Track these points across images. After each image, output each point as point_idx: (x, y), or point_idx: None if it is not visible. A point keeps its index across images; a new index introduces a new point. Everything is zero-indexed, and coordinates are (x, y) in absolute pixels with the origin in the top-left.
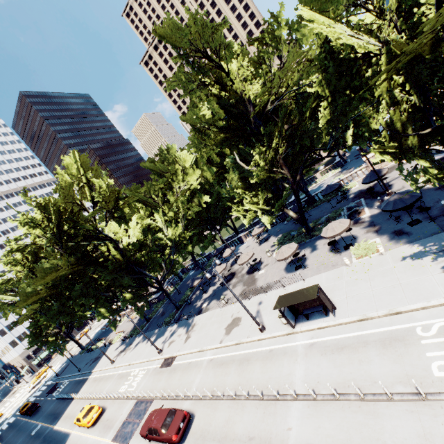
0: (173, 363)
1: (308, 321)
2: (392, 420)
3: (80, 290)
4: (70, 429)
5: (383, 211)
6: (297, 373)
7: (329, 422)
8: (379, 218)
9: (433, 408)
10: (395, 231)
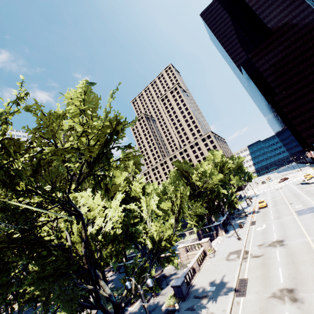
0: None
1: None
2: None
3: None
4: None
5: None
6: None
7: None
8: None
9: None
10: None
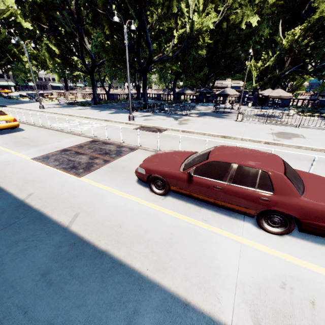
0: (163, 132)
1: None
2: None
3: None
4: None
5: None
6: None
7: None
8: None
9: None
10: None
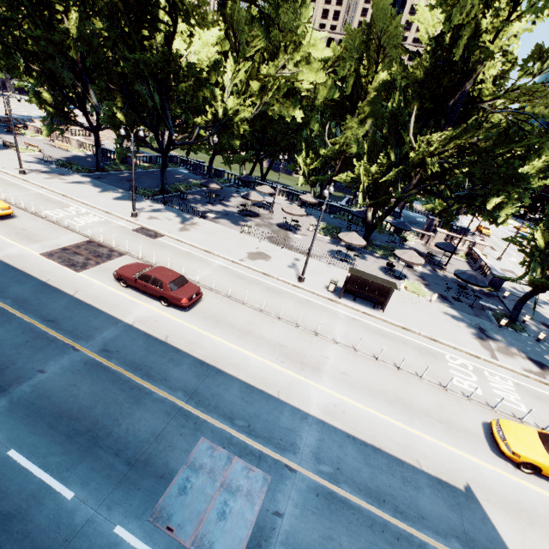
0: (158, 239)
1: (354, 302)
2: (419, 389)
3: (91, 36)
4: None
5: (456, 275)
6: (338, 329)
7: (366, 370)
8: (429, 278)
9: (449, 396)
10: (441, 294)
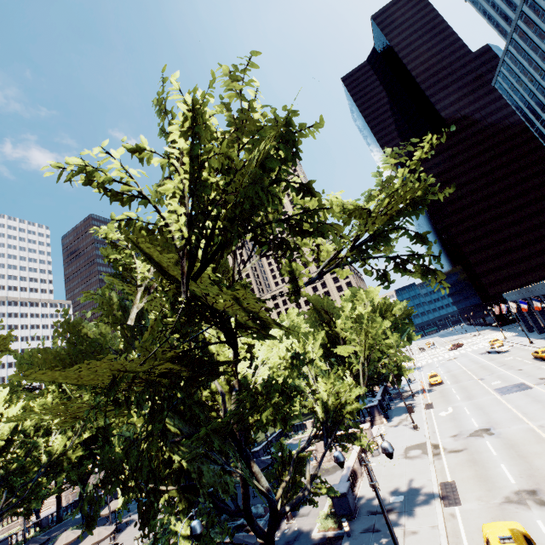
0: None
1: None
2: None
3: None
4: None
5: None
6: None
7: None
8: None
9: None
10: None
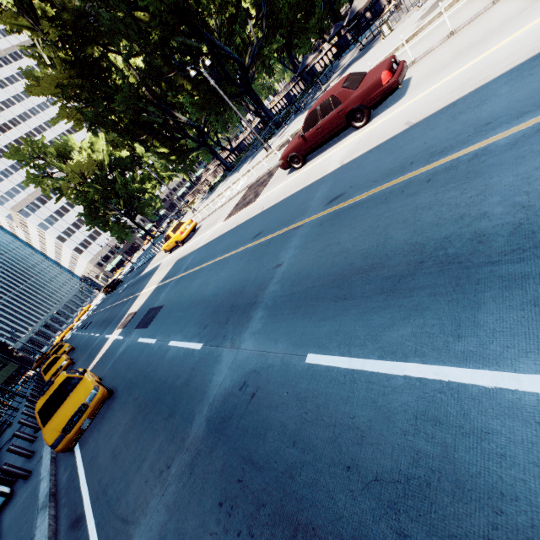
0: None
1: None
2: None
3: (112, 25)
4: (159, 262)
5: None
6: None
7: None
8: None
9: None
10: None
